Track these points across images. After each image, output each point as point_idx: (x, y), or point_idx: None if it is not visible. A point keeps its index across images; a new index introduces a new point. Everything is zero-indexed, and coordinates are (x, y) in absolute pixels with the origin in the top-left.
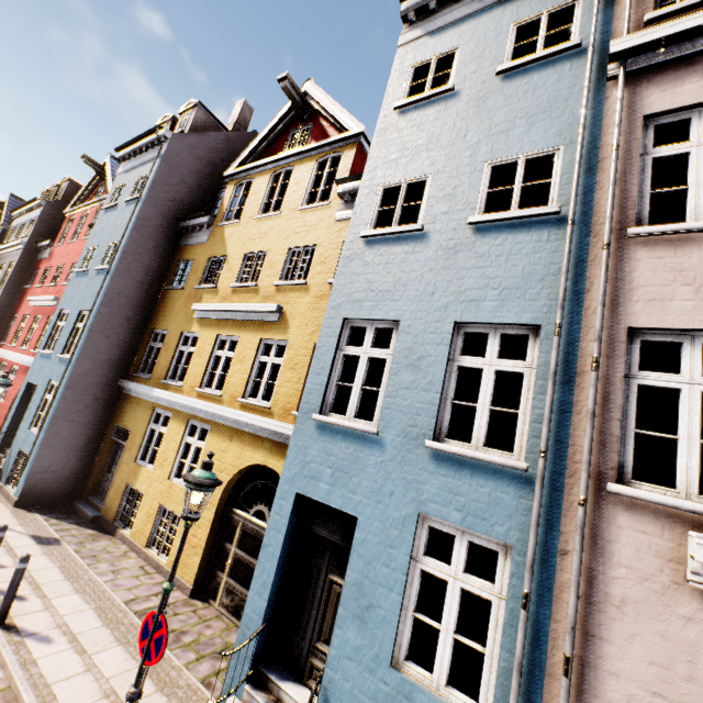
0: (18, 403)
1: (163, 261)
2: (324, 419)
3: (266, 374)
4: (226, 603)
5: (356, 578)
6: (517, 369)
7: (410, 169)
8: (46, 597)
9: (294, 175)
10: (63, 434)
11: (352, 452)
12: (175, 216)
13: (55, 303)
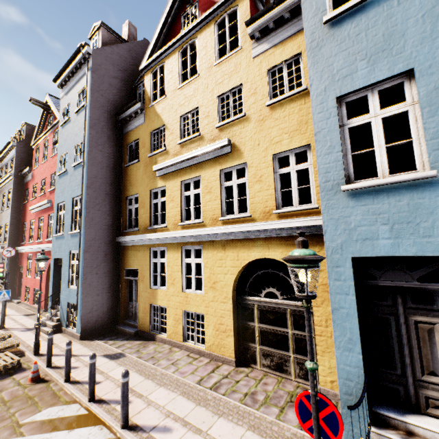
0: (52, 274)
1: (116, 148)
2: (358, 185)
3: (234, 193)
4: (267, 364)
5: None
6: None
7: None
8: (142, 395)
9: (199, 42)
10: (93, 284)
11: (407, 202)
12: (113, 113)
13: (49, 204)
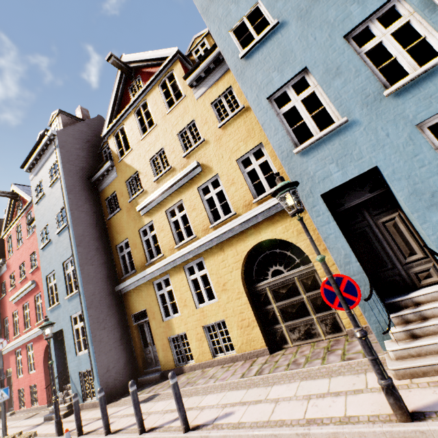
0: (54, 352)
1: (95, 206)
2: (304, 146)
3: (216, 202)
4: (297, 337)
5: (408, 191)
6: (403, 22)
7: (242, 10)
8: (192, 407)
9: (150, 102)
10: (103, 340)
11: (338, 143)
12: (86, 177)
13: (34, 285)
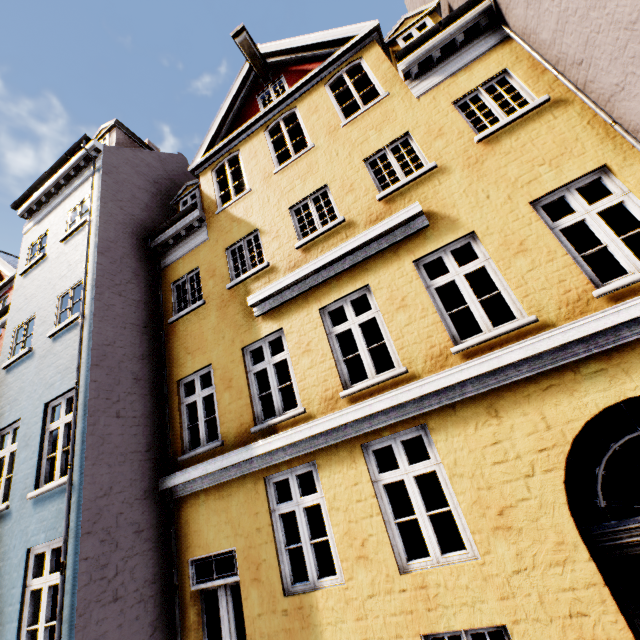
0: None
1: (148, 292)
2: None
3: (466, 293)
4: None
5: None
6: None
7: None
8: None
9: (303, 110)
10: (105, 639)
11: None
12: (141, 237)
13: None
